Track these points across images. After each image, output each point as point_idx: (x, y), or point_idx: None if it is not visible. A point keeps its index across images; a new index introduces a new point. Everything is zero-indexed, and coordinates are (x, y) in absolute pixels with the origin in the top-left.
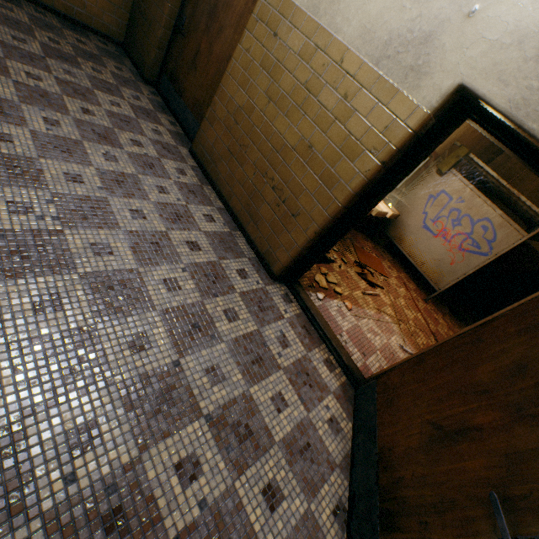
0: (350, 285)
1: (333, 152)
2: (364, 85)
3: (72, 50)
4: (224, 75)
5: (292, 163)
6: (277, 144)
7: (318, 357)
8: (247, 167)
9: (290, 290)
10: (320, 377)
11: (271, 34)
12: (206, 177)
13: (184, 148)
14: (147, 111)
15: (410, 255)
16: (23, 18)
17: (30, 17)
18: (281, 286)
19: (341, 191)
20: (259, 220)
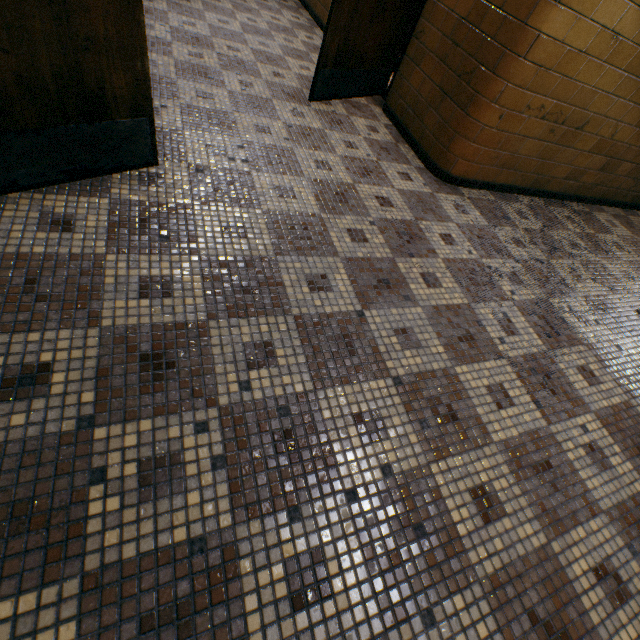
0: None
1: None
2: None
3: None
4: None
5: None
6: None
7: None
8: None
9: None
10: None
11: None
12: (304, 7)
13: None
14: None
15: None
16: None
17: None
18: None
19: None
20: (329, 4)
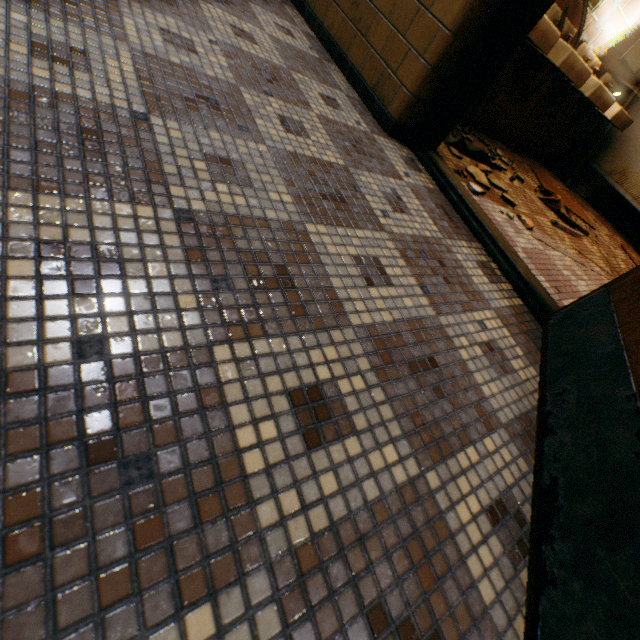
0: (530, 206)
1: None
2: None
3: None
4: None
5: None
6: None
7: (466, 254)
8: None
9: (420, 156)
10: (468, 279)
11: None
12: None
13: None
14: None
15: (639, 201)
16: None
17: None
18: (403, 149)
19: None
20: (372, 21)
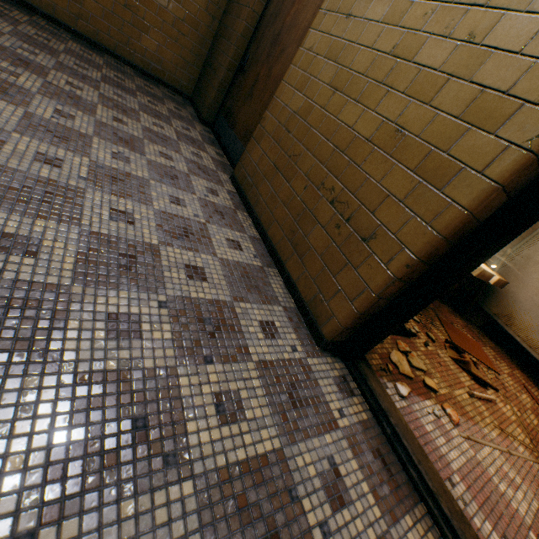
0: (446, 376)
1: (445, 125)
2: (512, 6)
3: (134, 87)
4: (279, 85)
5: (366, 161)
6: (342, 141)
7: None
8: (295, 180)
9: (351, 370)
10: None
11: (343, 18)
12: (244, 203)
13: (224, 174)
14: (194, 140)
15: (528, 343)
16: (98, 61)
17: (107, 63)
18: (334, 362)
19: (466, 186)
20: (307, 250)
